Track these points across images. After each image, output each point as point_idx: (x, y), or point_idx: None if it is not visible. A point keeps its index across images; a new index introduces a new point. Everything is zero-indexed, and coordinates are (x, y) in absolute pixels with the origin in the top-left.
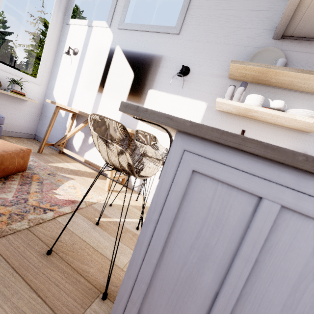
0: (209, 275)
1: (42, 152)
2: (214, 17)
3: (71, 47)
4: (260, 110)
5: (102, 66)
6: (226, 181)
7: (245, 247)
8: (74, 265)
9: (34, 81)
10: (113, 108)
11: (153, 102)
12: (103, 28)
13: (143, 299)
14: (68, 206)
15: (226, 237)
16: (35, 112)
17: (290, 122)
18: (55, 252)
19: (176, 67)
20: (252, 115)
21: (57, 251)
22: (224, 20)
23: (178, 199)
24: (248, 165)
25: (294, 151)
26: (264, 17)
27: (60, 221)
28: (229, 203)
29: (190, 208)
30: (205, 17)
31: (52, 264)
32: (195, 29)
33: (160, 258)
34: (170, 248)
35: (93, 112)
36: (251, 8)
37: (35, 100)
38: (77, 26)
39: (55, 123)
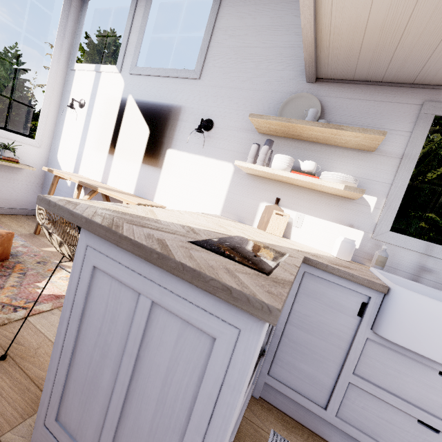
0: (107, 373)
1: (40, 233)
2: (238, 57)
3: (77, 98)
4: (283, 175)
5: (113, 122)
6: (116, 277)
7: (129, 343)
8: (30, 372)
9: (32, 143)
10: (126, 174)
11: (173, 165)
12: (113, 74)
13: (61, 402)
14: (50, 302)
15: (119, 334)
16: (36, 181)
17: (325, 188)
18: (11, 357)
19: (197, 121)
20: (283, 179)
21: (14, 356)
22: (250, 60)
23: (84, 296)
24: (130, 261)
25: (151, 249)
26: (296, 55)
27: (32, 320)
28: (120, 299)
29: (94, 305)
30: (229, 57)
31: (2, 371)
32: (218, 72)
33: (73, 357)
34: (80, 347)
35: (104, 179)
36: (280, 44)
37: (35, 166)
38: (84, 72)
39: (60, 194)
